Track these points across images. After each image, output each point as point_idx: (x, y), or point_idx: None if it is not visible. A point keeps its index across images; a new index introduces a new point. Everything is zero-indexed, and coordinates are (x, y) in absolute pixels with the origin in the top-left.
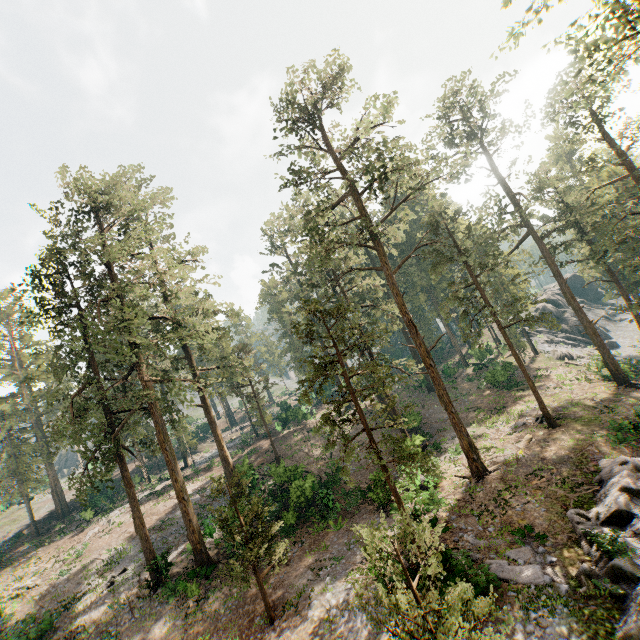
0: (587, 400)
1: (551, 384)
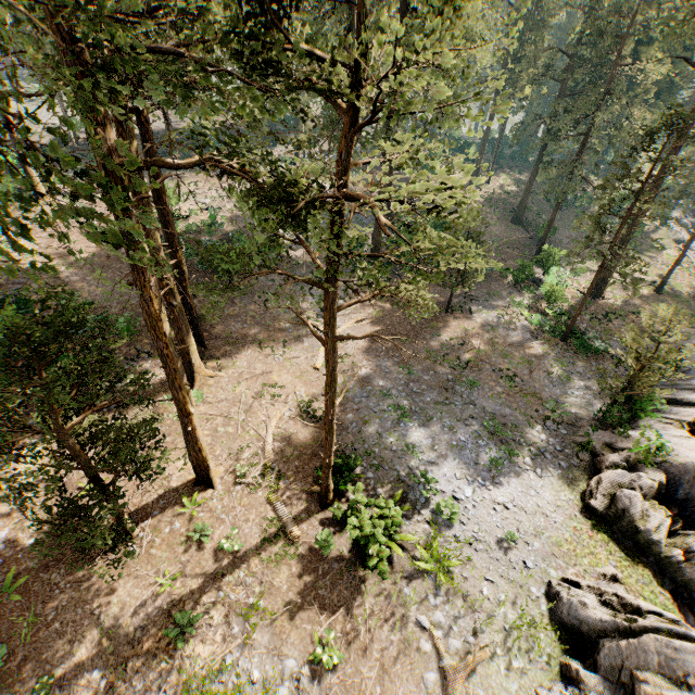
0: (684, 287)
1: (660, 260)
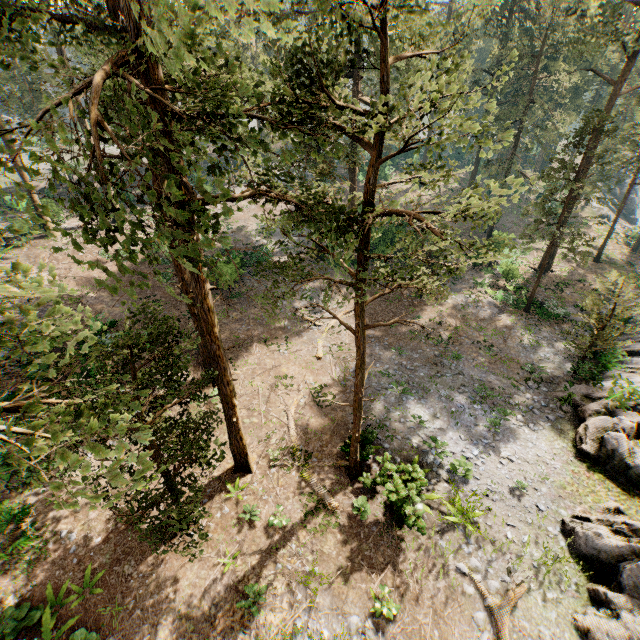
0: (617, 254)
1: (592, 234)
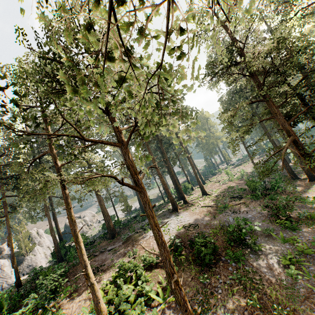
0: None
1: None
